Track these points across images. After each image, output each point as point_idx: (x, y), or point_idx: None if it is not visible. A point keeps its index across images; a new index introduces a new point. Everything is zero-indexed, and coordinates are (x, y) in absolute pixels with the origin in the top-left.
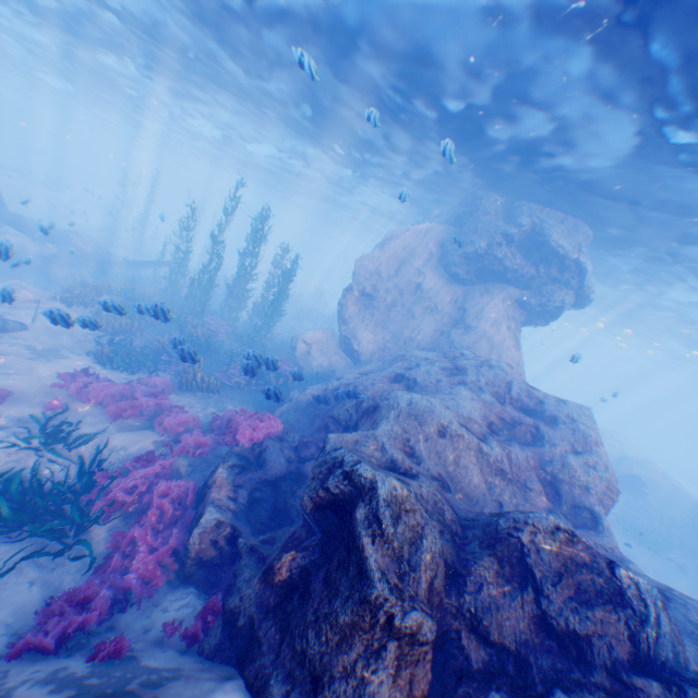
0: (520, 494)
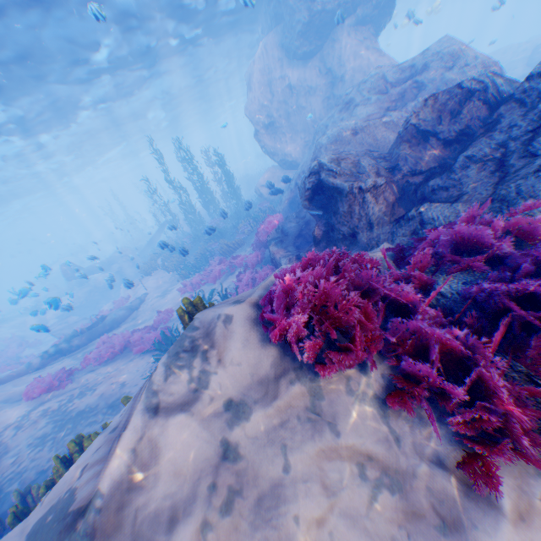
0: None
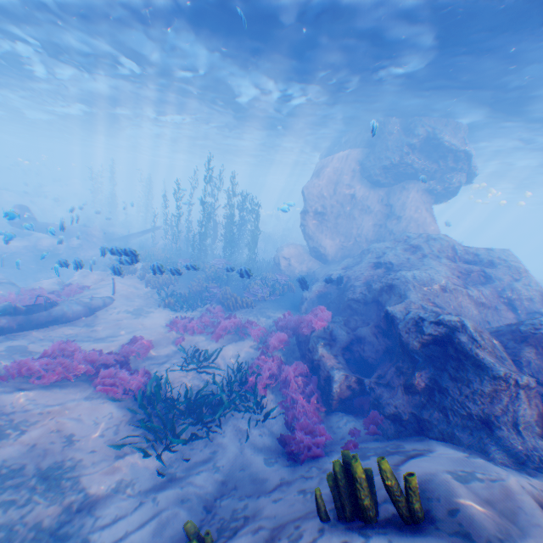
0: (495, 314)
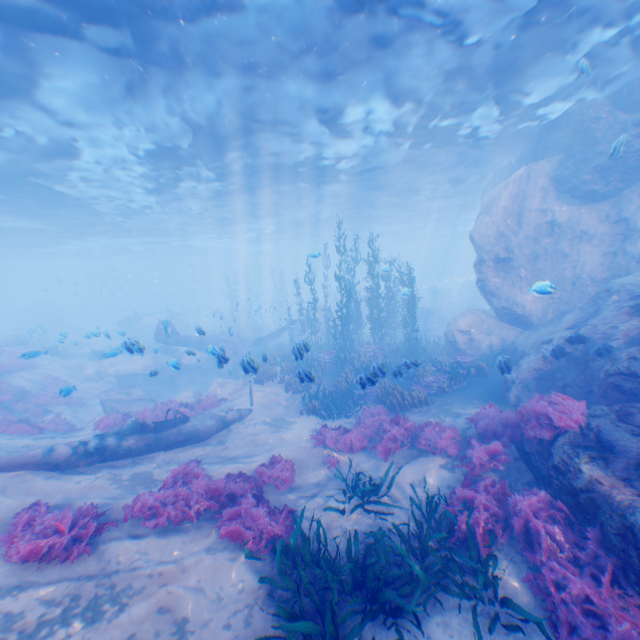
0: None
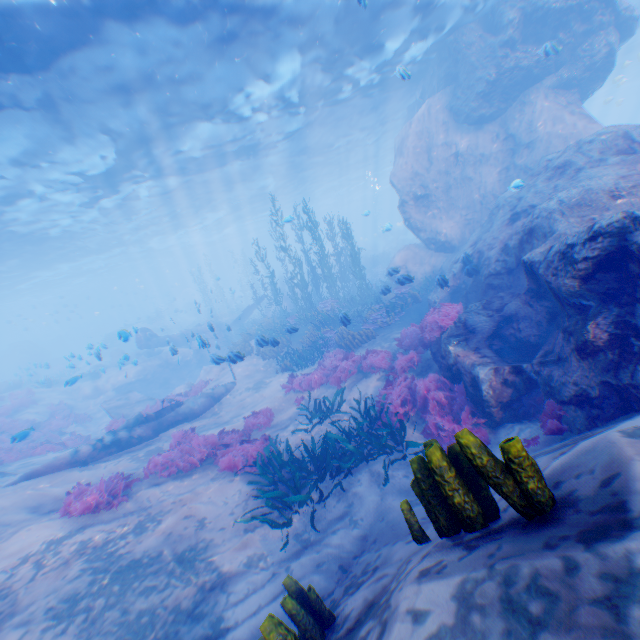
0: None
